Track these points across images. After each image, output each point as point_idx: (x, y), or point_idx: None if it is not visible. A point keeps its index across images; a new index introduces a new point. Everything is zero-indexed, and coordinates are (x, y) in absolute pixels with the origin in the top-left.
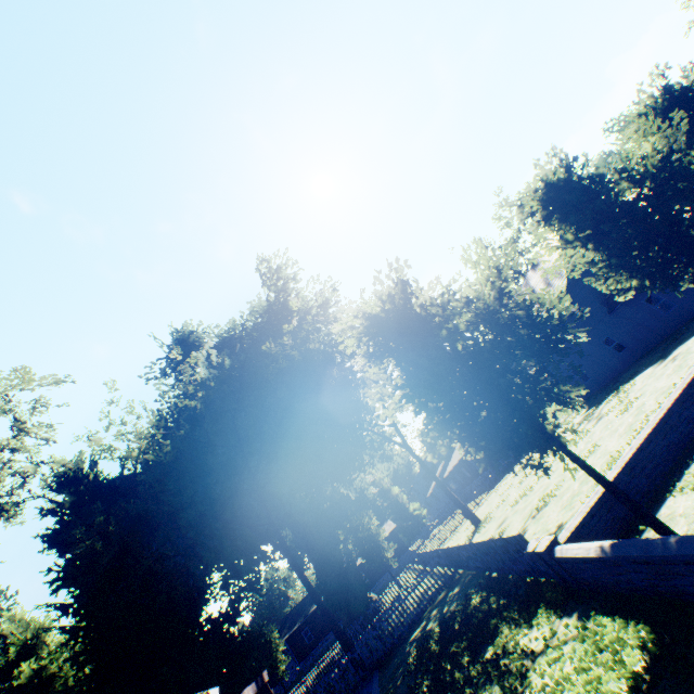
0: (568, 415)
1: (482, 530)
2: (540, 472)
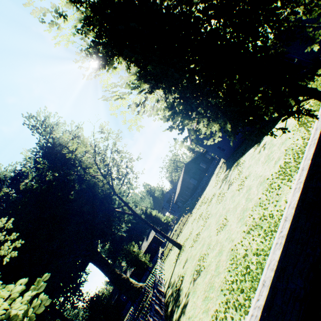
0: (219, 169)
1: (180, 258)
2: (204, 219)
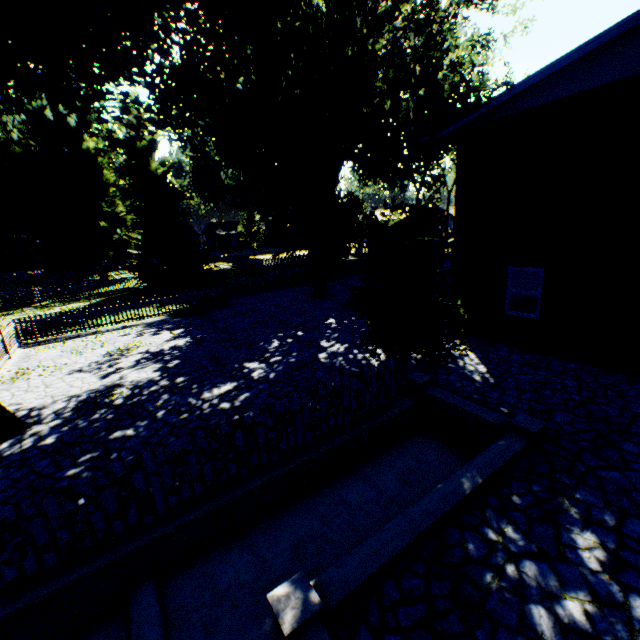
0: None
1: None
2: None
